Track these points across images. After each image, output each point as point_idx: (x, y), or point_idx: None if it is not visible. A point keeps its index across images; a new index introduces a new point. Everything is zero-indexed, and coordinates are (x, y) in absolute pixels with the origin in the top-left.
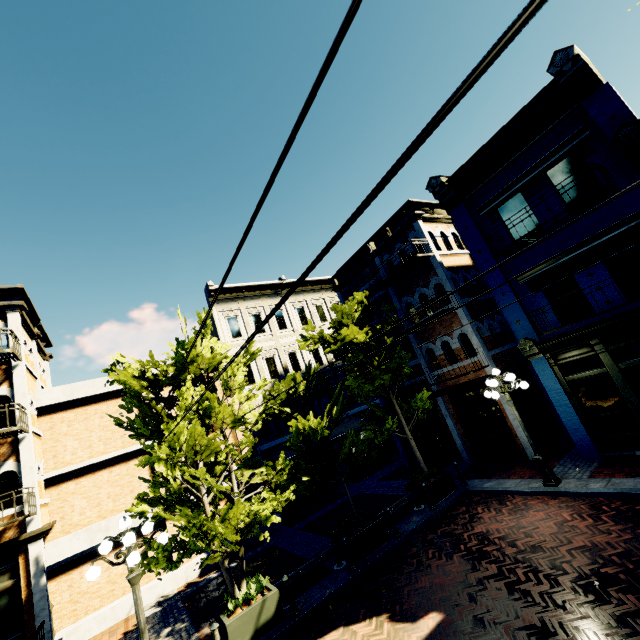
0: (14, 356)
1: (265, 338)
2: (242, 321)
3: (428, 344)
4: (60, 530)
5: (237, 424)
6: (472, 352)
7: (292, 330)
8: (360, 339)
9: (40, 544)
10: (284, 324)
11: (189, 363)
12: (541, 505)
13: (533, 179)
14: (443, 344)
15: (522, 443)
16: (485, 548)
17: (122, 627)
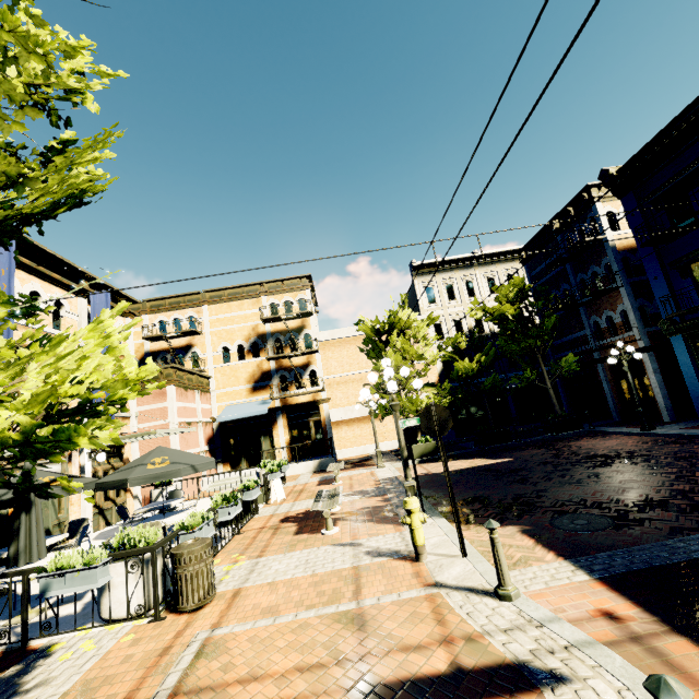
0: (311, 313)
1: (455, 304)
2: (437, 290)
3: (595, 317)
4: (331, 406)
5: (420, 359)
6: (631, 327)
7: (480, 298)
8: (510, 313)
9: (327, 405)
10: (473, 293)
11: (395, 323)
12: (625, 438)
13: (693, 173)
14: (609, 318)
15: (659, 407)
16: (562, 448)
17: (361, 456)
